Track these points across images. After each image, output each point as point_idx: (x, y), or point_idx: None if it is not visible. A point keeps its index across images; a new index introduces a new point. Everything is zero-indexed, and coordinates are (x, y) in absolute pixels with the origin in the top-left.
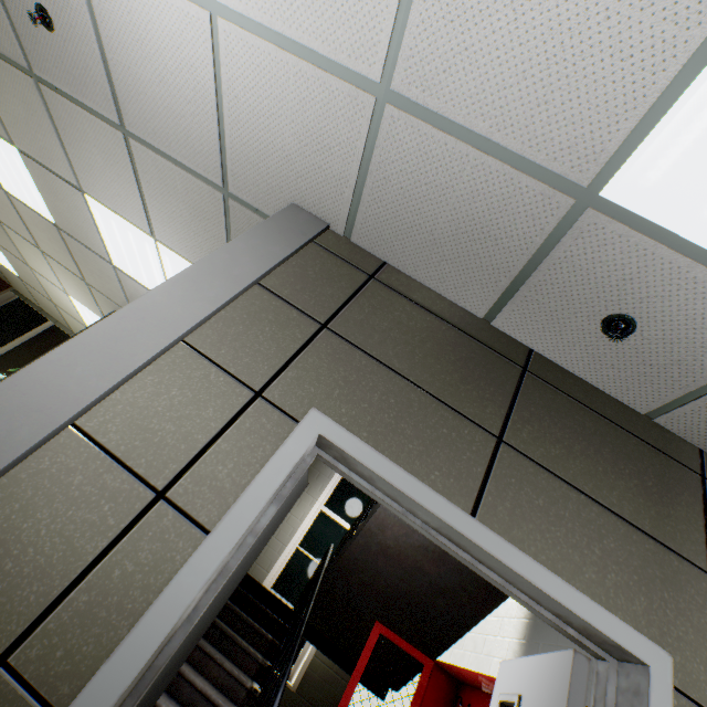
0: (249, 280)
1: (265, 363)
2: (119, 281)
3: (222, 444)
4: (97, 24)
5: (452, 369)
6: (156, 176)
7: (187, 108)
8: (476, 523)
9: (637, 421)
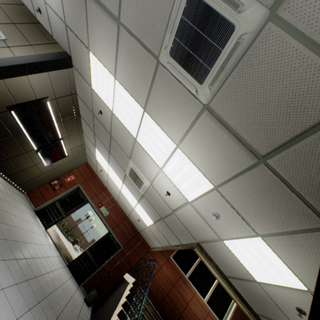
0: None
1: None
2: None
3: None
4: None
5: (18, 17)
6: None
7: None
8: None
9: (50, 36)
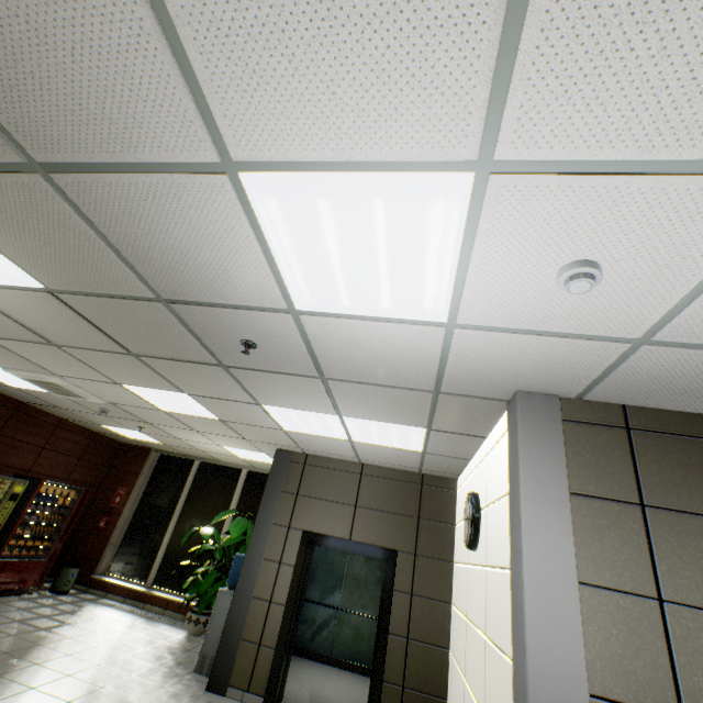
0: (565, 497)
1: (639, 569)
2: (287, 435)
3: (678, 658)
4: (307, 340)
5: None
6: (353, 392)
7: (402, 364)
8: None
9: None
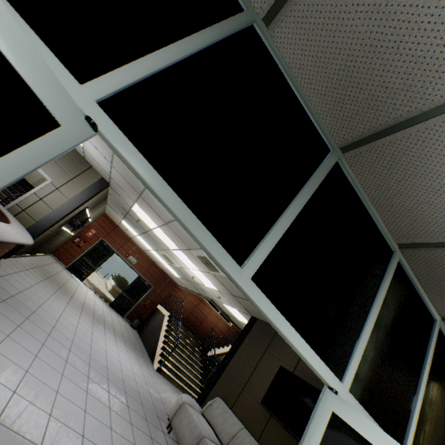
0: None
1: None
2: None
3: None
4: None
5: None
6: None
7: None
8: None
9: (82, 158)
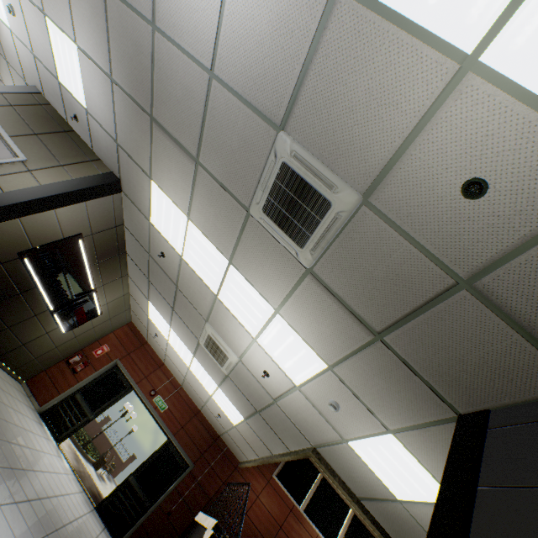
0: None
1: None
2: None
3: None
4: None
5: (41, 124)
6: (15, 77)
7: (14, 55)
8: (7, 134)
9: (88, 150)
